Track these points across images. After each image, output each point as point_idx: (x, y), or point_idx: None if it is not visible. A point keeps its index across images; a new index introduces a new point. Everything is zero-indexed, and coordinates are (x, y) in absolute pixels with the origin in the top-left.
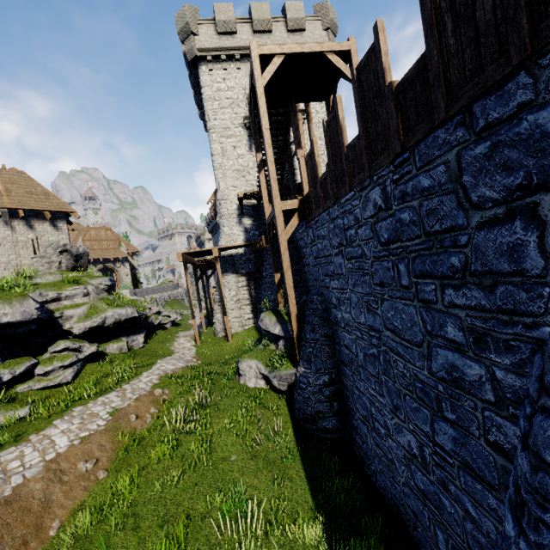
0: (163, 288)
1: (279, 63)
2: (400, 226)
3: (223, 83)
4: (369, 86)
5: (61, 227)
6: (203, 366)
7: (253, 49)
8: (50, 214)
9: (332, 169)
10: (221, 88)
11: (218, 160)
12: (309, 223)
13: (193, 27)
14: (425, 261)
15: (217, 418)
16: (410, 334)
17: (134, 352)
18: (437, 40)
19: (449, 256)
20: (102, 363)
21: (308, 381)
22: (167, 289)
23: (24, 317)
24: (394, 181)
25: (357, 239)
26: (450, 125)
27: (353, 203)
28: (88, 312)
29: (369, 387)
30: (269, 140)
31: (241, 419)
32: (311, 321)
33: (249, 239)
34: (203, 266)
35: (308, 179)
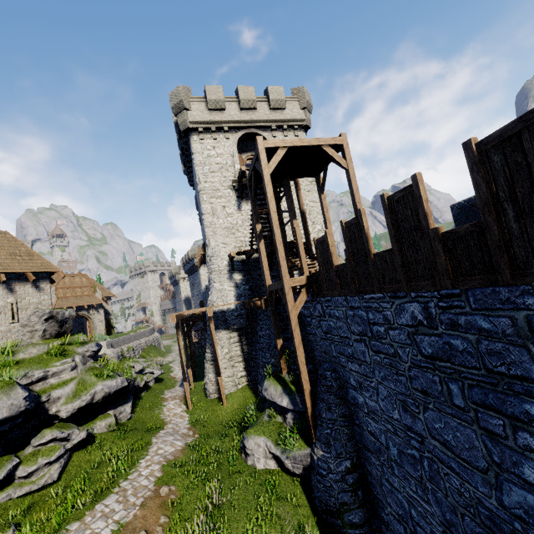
0: (140, 334)
1: (283, 154)
2: (449, 349)
3: (212, 151)
4: (404, 217)
5: (43, 287)
6: (202, 441)
7: (260, 143)
8: (33, 275)
9: (352, 265)
10: (211, 154)
11: (209, 218)
12: (317, 298)
13: (187, 104)
14: (488, 394)
15: (235, 520)
16: (468, 455)
17: (123, 428)
18: (496, 218)
19: (521, 402)
20: (90, 449)
21: (328, 466)
22: (143, 335)
23: (11, 412)
24: (441, 307)
25: (387, 338)
26: (515, 289)
27: (382, 304)
28: (76, 389)
29: (406, 486)
30: (277, 222)
31: (263, 522)
32: (326, 399)
33: (240, 294)
34: (191, 320)
35: (318, 261)
